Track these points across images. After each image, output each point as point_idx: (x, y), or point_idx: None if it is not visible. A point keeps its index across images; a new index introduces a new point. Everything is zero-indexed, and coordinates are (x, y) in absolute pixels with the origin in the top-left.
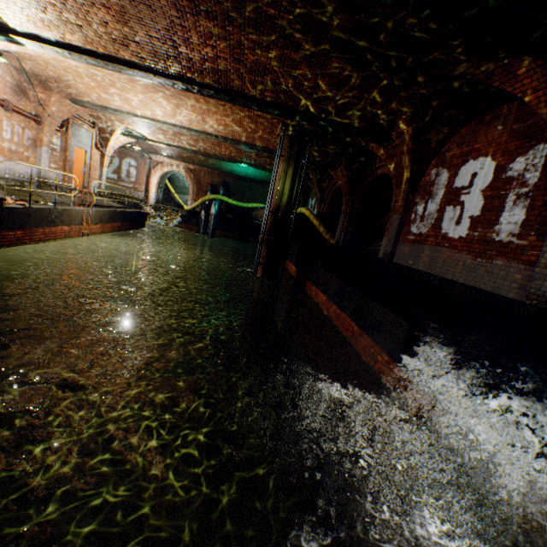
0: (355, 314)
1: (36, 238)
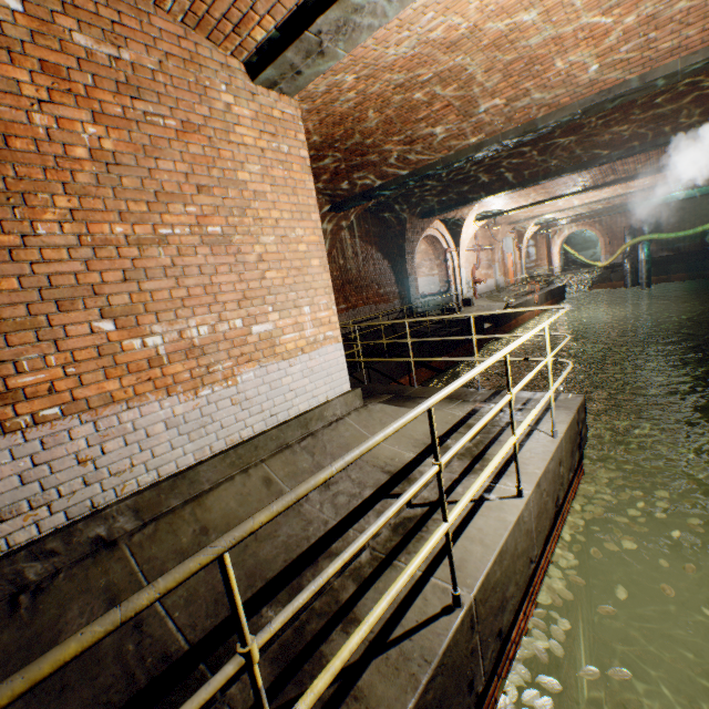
0: None
1: (518, 324)
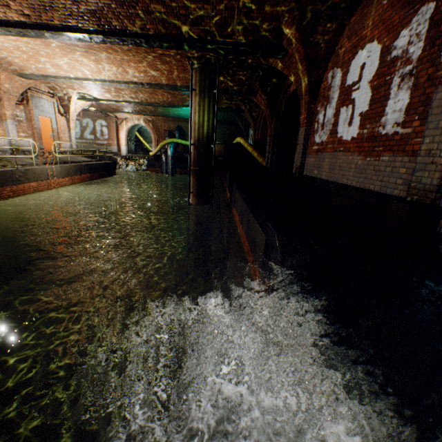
0: (246, 230)
1: (5, 196)
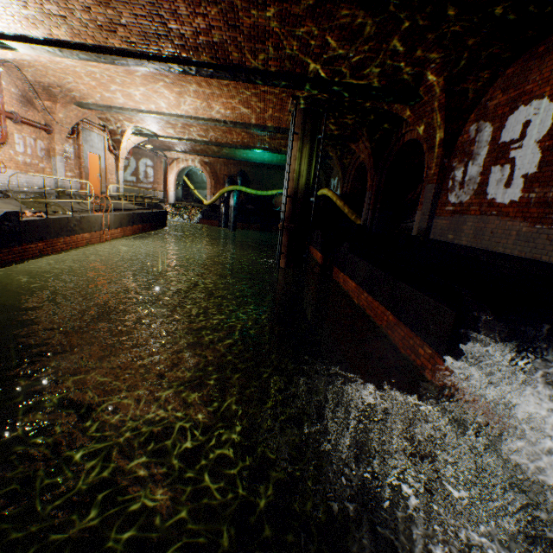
0: (388, 301)
1: (58, 249)
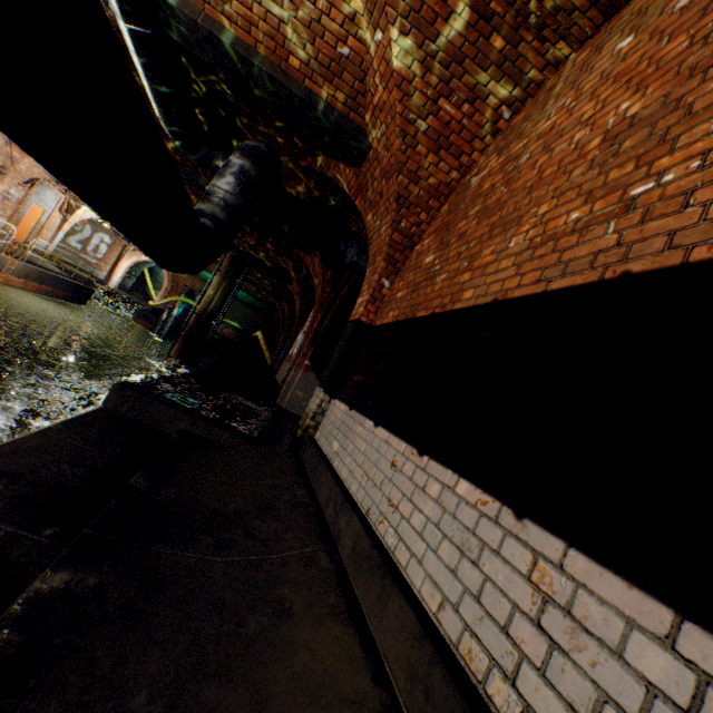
0: None
1: None
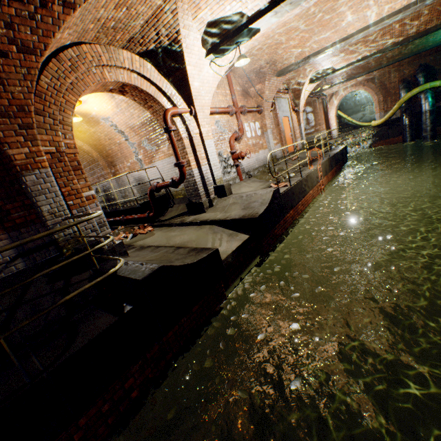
0: None
1: (298, 211)
